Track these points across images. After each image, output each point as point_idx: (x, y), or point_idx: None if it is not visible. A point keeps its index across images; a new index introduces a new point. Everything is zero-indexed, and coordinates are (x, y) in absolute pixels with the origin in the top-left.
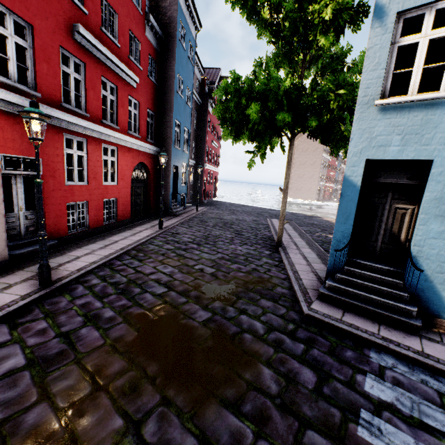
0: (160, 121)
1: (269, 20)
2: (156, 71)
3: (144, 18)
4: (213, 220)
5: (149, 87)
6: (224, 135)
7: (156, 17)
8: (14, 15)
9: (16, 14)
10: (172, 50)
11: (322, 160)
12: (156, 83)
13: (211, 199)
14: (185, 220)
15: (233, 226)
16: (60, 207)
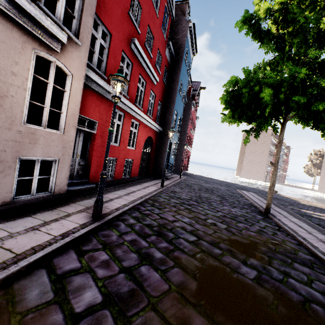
0: (165, 110)
1: (274, 34)
2: (166, 77)
3: (166, 43)
4: (195, 185)
5: (162, 87)
6: (228, 116)
7: (173, 43)
8: (103, 26)
9: (104, 26)
10: (179, 64)
11: (269, 150)
12: (166, 84)
13: (185, 171)
14: (175, 183)
15: (214, 192)
16: (100, 159)
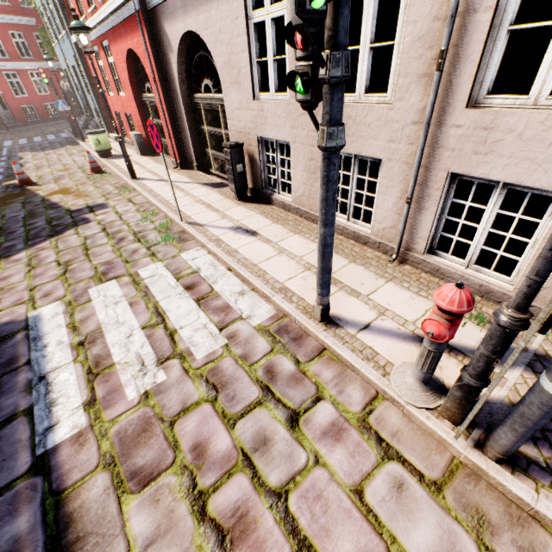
0: None
1: None
2: None
3: None
4: None
5: None
6: None
7: None
8: None
9: None
10: None
11: None
12: None
13: None
14: None
15: None
16: (18, 108)
